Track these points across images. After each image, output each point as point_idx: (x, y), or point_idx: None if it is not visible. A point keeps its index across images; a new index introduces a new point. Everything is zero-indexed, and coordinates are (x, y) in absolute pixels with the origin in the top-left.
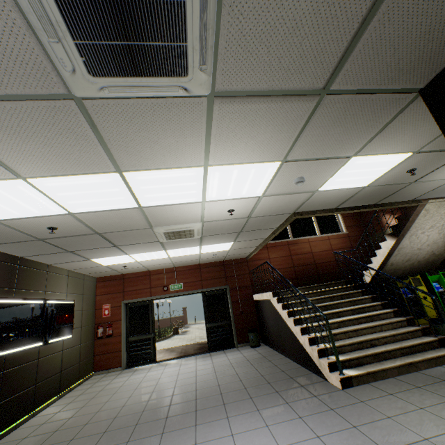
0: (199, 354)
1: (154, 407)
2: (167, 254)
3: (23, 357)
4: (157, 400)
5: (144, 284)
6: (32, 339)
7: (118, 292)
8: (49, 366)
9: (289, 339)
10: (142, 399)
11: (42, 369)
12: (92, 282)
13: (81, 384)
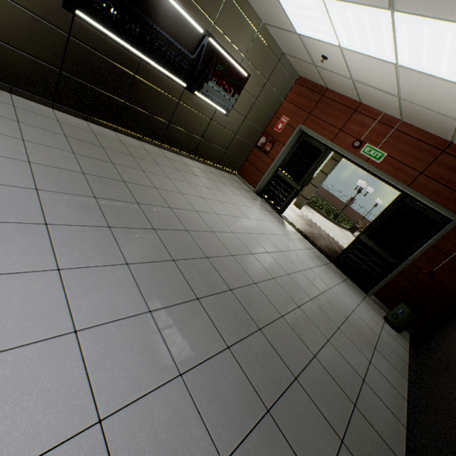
0: (320, 250)
1: (179, 216)
2: (395, 42)
3: (161, 81)
4: (198, 218)
5: (337, 120)
6: (175, 70)
7: (304, 110)
8: (189, 120)
9: (453, 403)
10: (198, 206)
11: (181, 116)
12: (288, 76)
13: (217, 169)
